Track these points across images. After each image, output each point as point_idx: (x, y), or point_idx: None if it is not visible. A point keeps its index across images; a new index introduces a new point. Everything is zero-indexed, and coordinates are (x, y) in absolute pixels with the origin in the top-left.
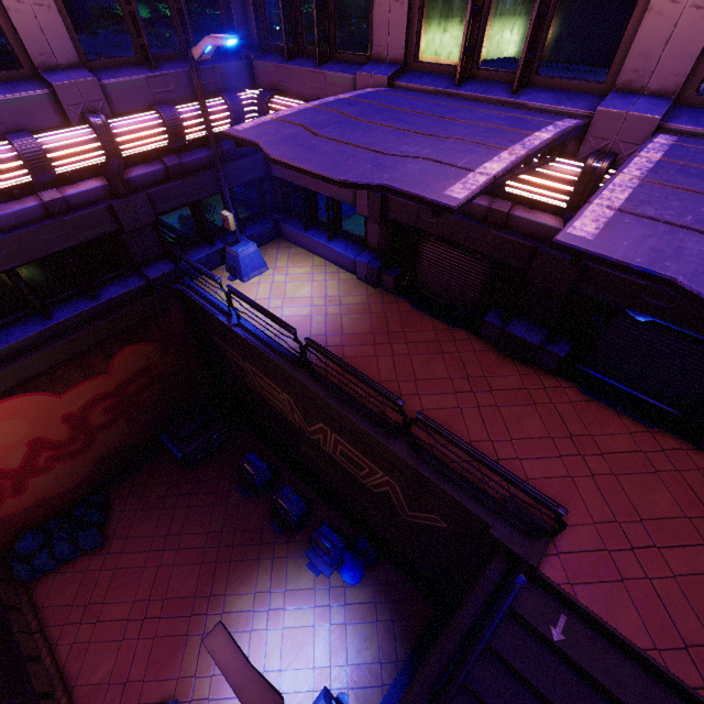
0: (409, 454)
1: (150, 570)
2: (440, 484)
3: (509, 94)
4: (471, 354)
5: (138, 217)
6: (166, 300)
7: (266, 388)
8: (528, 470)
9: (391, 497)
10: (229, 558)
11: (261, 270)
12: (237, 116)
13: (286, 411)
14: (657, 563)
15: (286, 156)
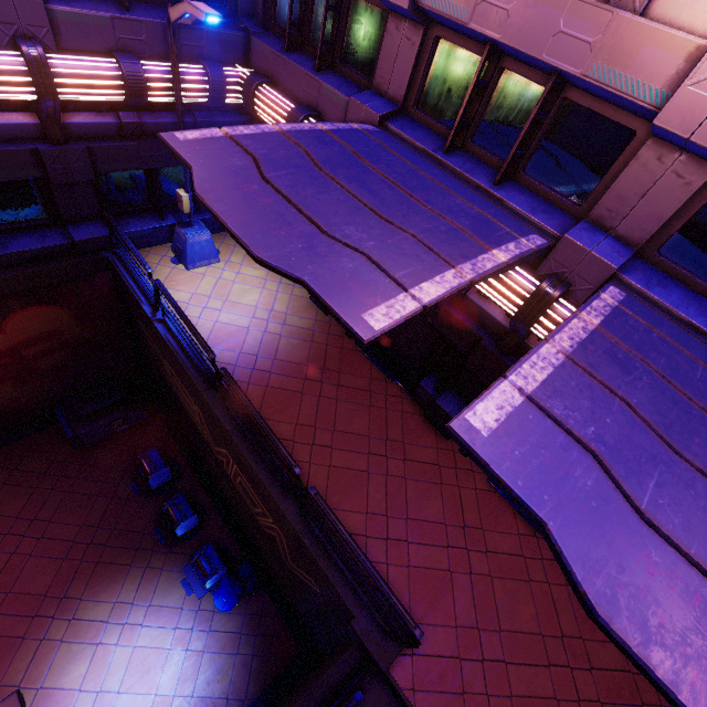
0: (298, 518)
1: (1, 556)
2: (319, 559)
3: (492, 182)
4: (398, 414)
5: (71, 170)
6: (91, 267)
7: (181, 392)
8: (413, 556)
9: (277, 543)
10: (97, 558)
11: (211, 260)
12: (217, 91)
13: (197, 421)
14: (500, 680)
15: (213, 200)
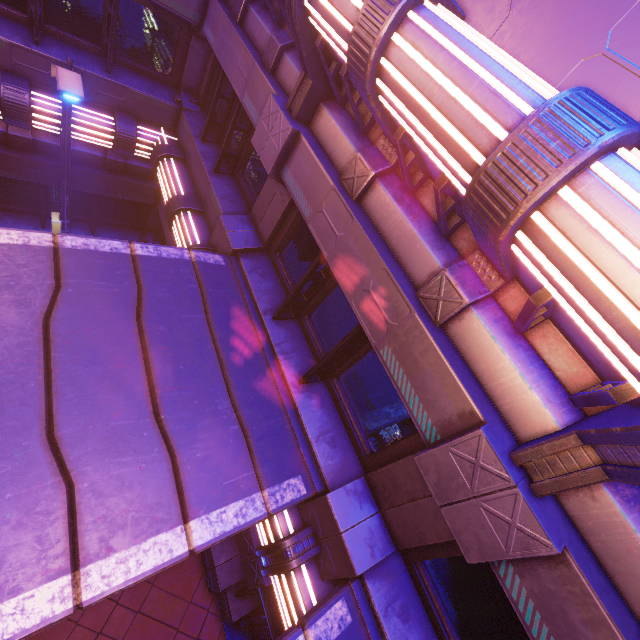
0: None
1: None
2: None
3: (298, 378)
4: None
5: None
6: None
7: None
8: None
9: None
10: None
11: None
12: (122, 145)
13: None
14: None
15: None
